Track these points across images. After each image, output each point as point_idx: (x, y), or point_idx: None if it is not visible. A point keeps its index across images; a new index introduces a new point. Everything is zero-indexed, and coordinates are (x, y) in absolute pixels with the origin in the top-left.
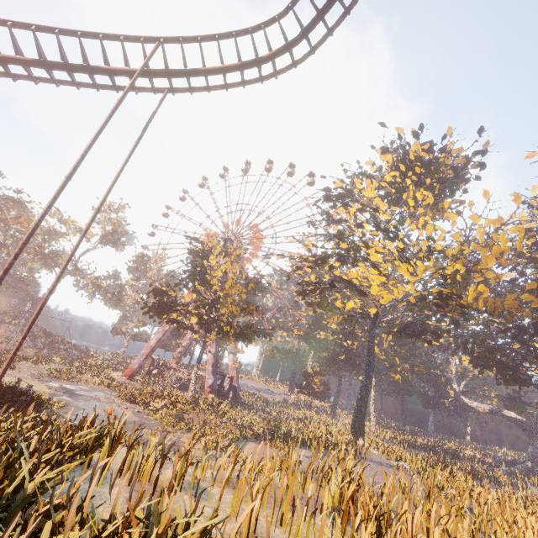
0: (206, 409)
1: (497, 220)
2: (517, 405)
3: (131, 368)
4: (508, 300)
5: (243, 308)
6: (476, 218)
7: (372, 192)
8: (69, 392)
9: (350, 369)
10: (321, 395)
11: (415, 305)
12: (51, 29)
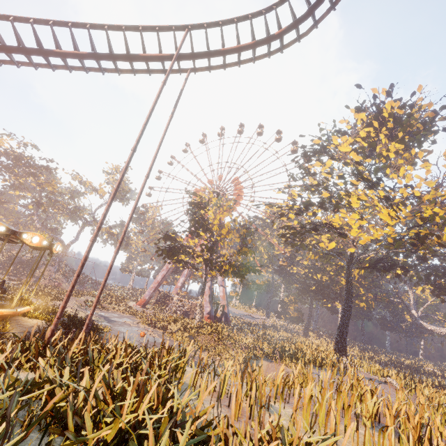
0: (213, 332)
1: None
2: None
3: (143, 299)
4: None
5: (237, 250)
6: None
7: (348, 147)
8: (106, 318)
9: (318, 298)
10: (296, 320)
11: (391, 244)
12: (101, 26)
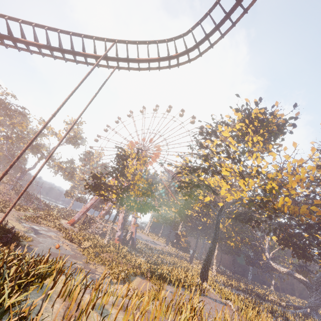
0: (114, 251)
1: (299, 160)
2: (304, 271)
3: (73, 219)
4: (302, 208)
5: (144, 193)
6: (287, 157)
7: (228, 134)
8: (35, 231)
9: (204, 235)
10: (184, 249)
11: (246, 204)
12: (56, 29)
